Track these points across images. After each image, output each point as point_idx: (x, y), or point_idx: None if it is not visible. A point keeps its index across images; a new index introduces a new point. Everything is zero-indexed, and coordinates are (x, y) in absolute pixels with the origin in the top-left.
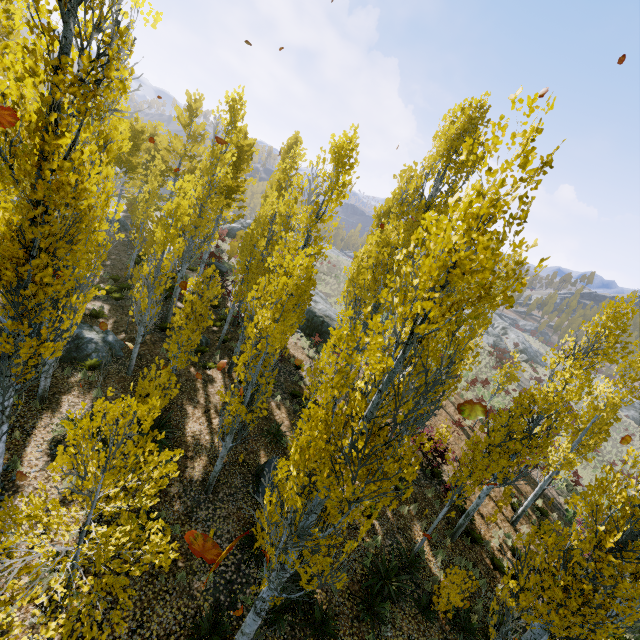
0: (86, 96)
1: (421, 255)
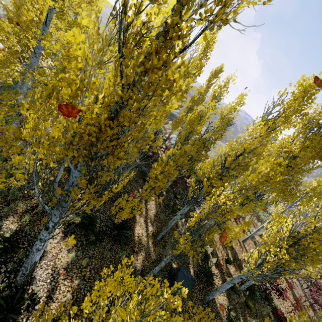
0: (219, 1)
1: (305, 163)
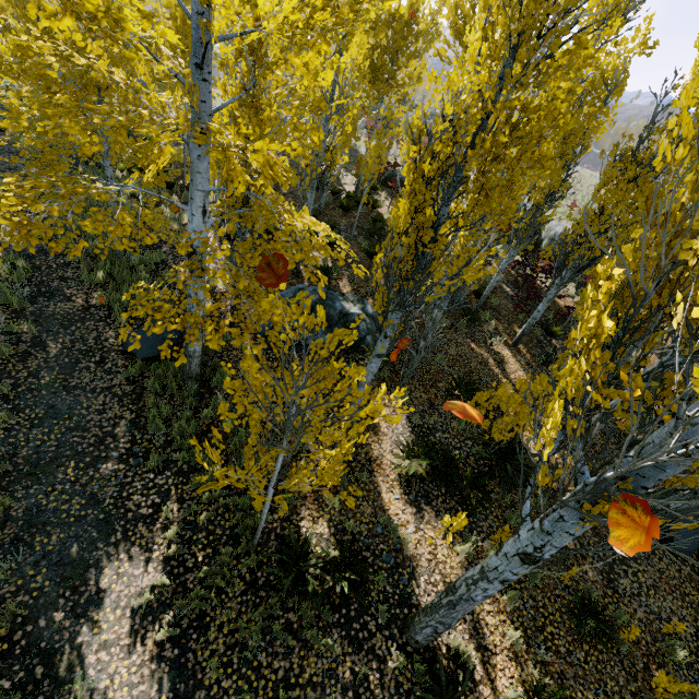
0: None
1: None
